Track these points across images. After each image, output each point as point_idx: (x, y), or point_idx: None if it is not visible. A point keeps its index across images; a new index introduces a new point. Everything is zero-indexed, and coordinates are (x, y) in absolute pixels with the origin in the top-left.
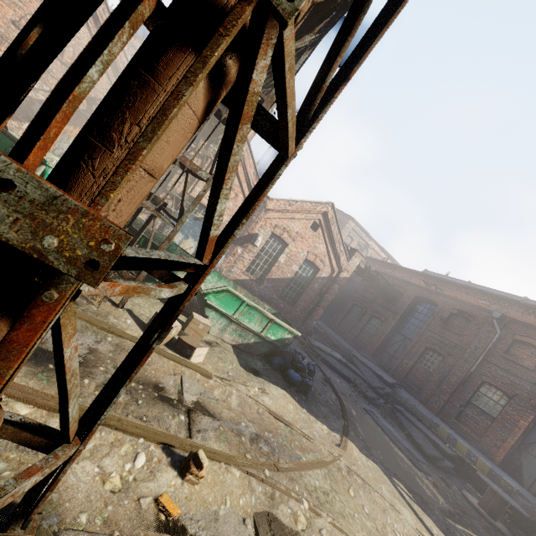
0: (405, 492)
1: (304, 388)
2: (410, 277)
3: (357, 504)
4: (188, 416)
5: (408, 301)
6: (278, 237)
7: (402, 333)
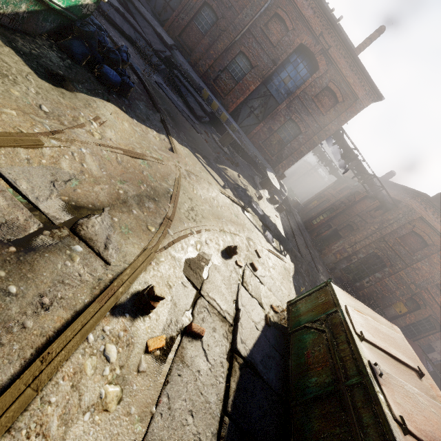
0: (203, 161)
1: (125, 90)
2: None
3: (199, 197)
4: (79, 239)
5: None
6: None
7: None
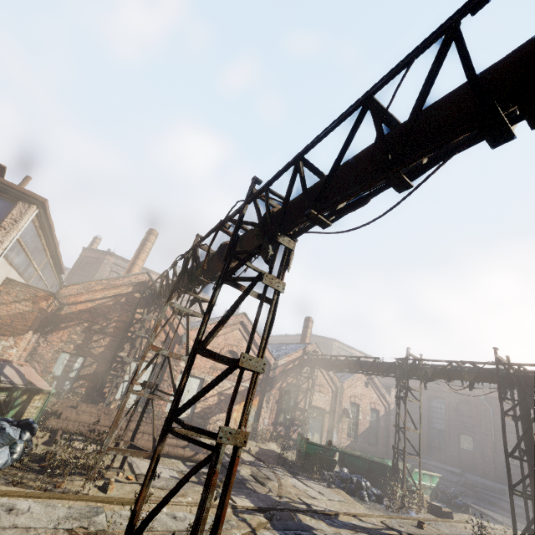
0: None
1: (467, 507)
2: (415, 383)
3: None
4: None
5: (424, 401)
6: (353, 402)
7: (435, 428)
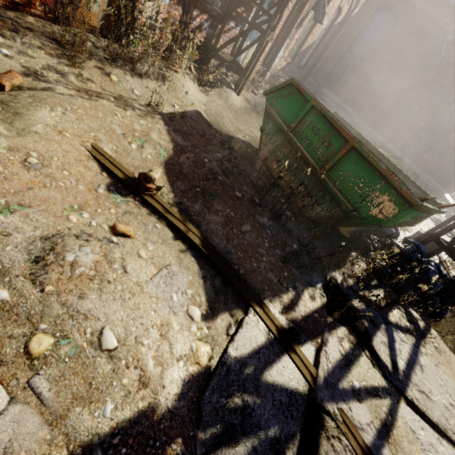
0: None
1: None
2: None
3: None
4: None
5: (371, 11)
6: None
7: (353, 52)
